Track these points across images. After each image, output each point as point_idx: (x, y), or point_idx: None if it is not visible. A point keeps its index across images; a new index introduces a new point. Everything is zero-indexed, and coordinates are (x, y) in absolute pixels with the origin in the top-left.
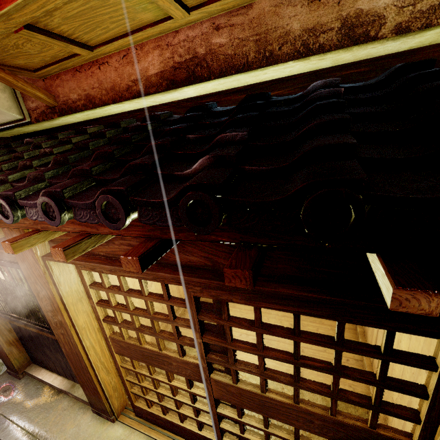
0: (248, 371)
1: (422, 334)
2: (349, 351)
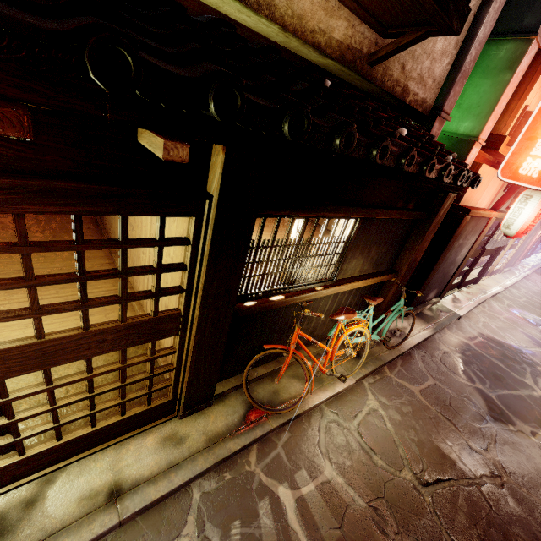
0: (14, 317)
1: (181, 215)
2: (134, 246)
